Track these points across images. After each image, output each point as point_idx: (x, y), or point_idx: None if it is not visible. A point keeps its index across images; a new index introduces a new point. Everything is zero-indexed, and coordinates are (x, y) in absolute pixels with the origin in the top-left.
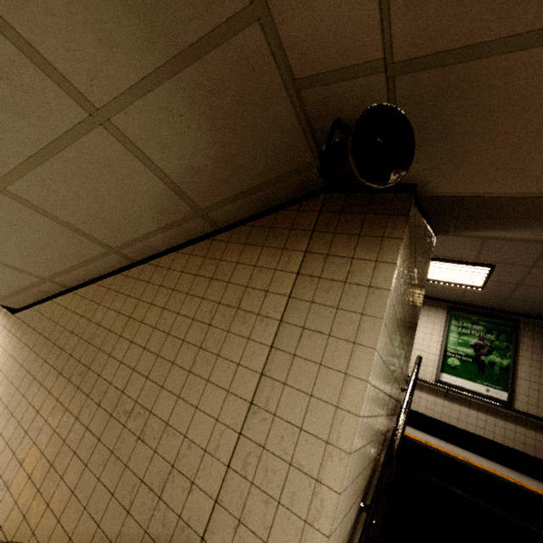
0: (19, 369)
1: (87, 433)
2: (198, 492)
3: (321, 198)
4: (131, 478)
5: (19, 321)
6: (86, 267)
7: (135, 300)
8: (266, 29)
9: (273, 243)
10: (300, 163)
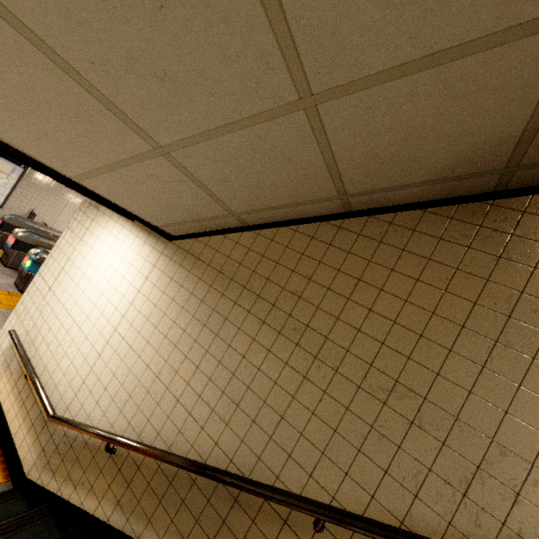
0: (199, 304)
1: (327, 398)
2: (529, 507)
3: None
4: (410, 462)
5: (181, 250)
6: (291, 209)
7: (362, 260)
8: None
9: None
10: None
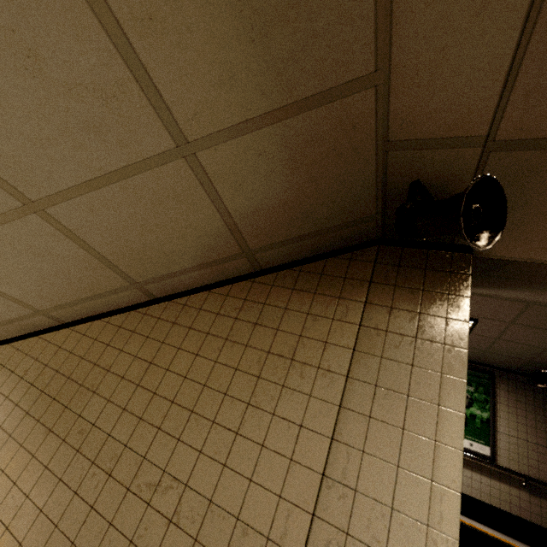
0: None
1: (93, 515)
2: None
3: (374, 249)
4: None
5: None
6: (97, 301)
7: (157, 343)
8: (379, 95)
9: (326, 291)
10: (362, 215)
